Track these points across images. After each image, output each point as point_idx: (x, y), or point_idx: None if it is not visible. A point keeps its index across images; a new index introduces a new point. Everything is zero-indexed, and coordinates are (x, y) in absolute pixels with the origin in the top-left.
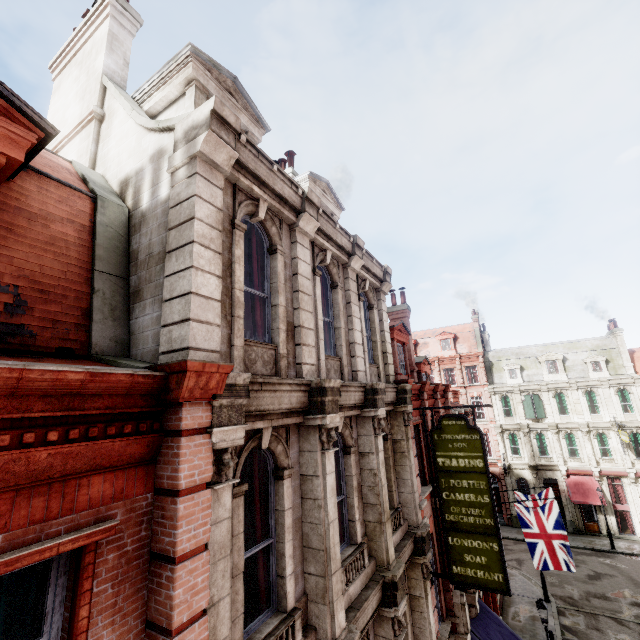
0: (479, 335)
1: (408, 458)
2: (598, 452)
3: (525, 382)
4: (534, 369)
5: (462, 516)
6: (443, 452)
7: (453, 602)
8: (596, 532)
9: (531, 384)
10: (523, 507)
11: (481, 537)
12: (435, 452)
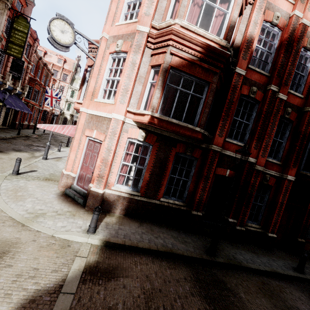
0: (75, 66)
1: (3, 16)
2: None
3: None
4: None
5: (15, 41)
6: (16, 24)
7: (6, 73)
8: None
9: None
10: (49, 88)
11: (19, 47)
12: (14, 23)
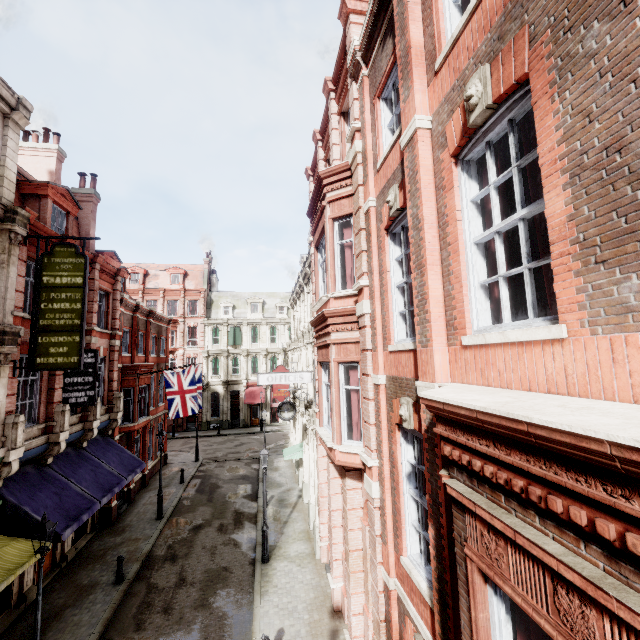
0: (207, 275)
1: (7, 270)
2: (270, 369)
3: (234, 318)
4: (243, 309)
5: (55, 320)
6: (50, 272)
7: (55, 411)
8: (257, 424)
9: (237, 319)
10: (170, 373)
11: (68, 334)
12: (42, 272)
